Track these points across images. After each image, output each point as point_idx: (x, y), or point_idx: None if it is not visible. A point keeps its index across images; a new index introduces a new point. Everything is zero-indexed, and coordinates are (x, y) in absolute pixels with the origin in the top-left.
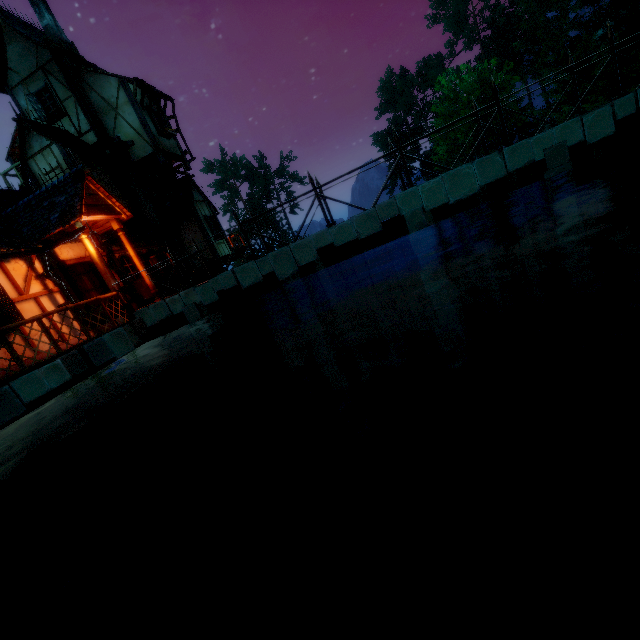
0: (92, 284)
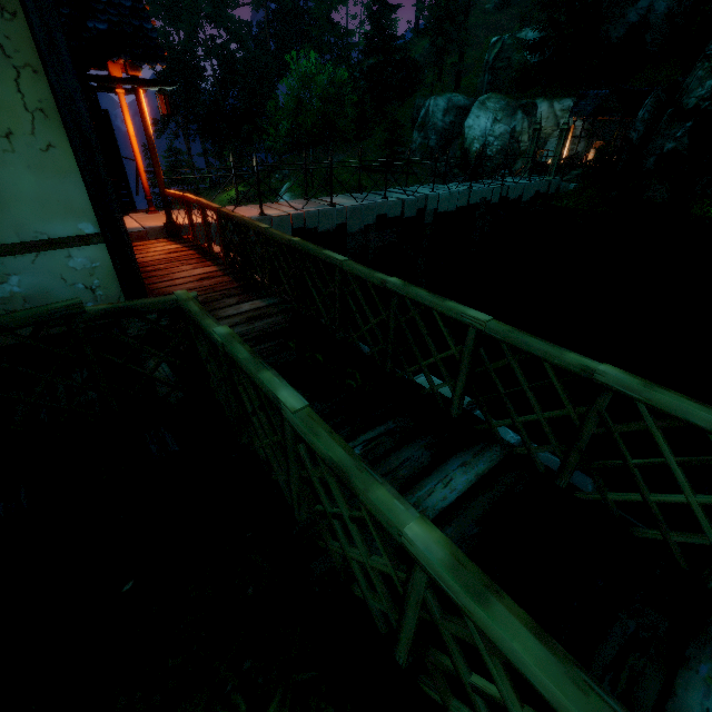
0: None
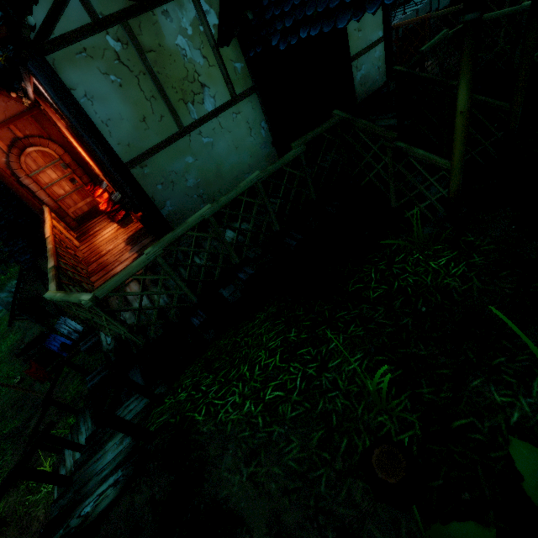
0: None
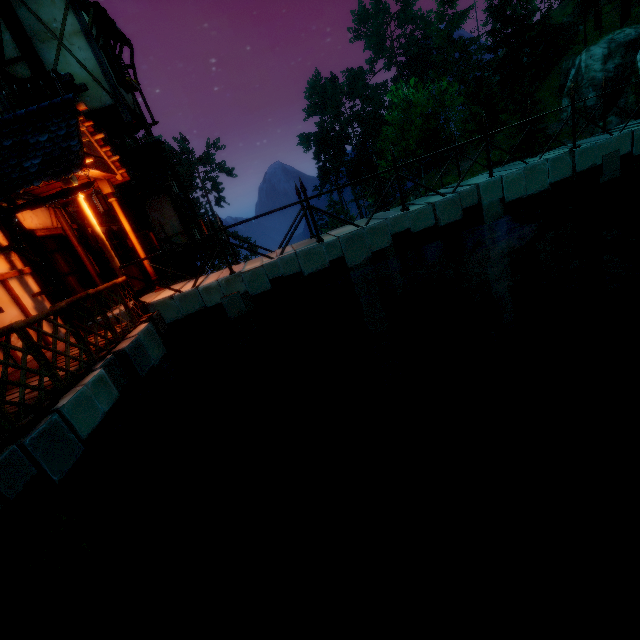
0: (67, 266)
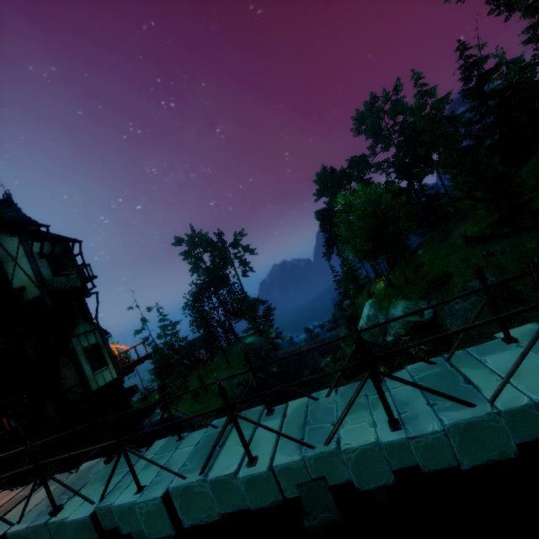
0: None
